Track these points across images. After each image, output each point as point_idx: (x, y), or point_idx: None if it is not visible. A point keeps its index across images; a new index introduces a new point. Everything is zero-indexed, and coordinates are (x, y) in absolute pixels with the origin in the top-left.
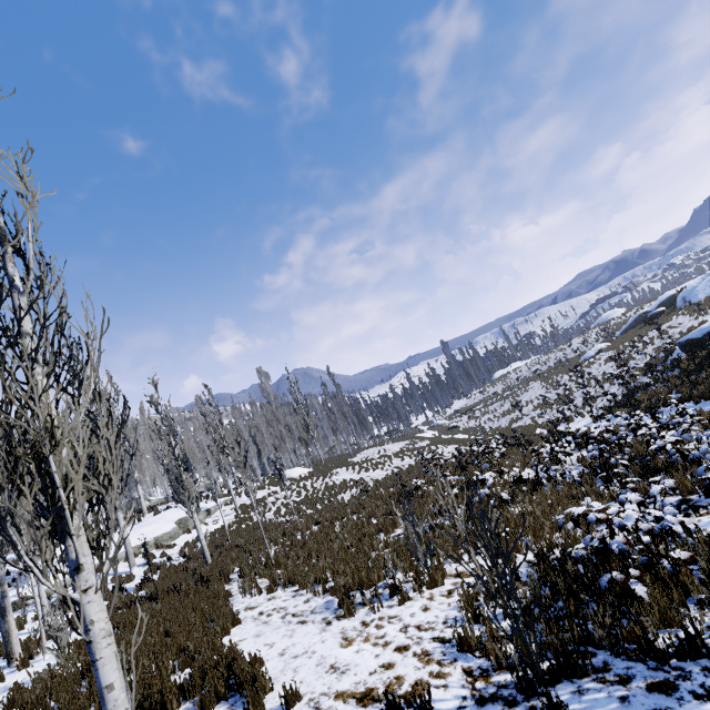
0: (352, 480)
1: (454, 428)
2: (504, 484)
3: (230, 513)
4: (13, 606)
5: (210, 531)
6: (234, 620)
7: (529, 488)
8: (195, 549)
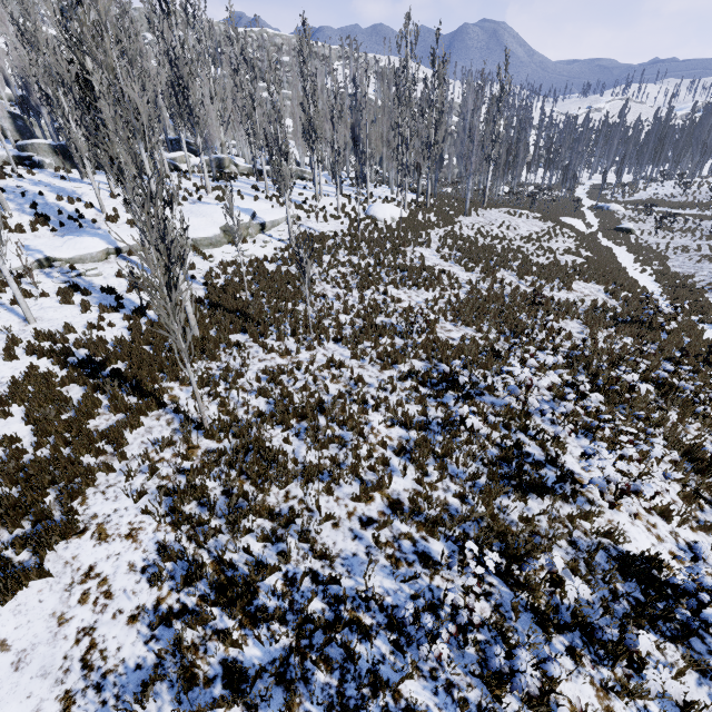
0: (431, 271)
1: (624, 233)
2: (603, 534)
3: (284, 239)
4: (39, 263)
5: (252, 256)
6: (43, 572)
7: (640, 622)
8: (223, 277)
